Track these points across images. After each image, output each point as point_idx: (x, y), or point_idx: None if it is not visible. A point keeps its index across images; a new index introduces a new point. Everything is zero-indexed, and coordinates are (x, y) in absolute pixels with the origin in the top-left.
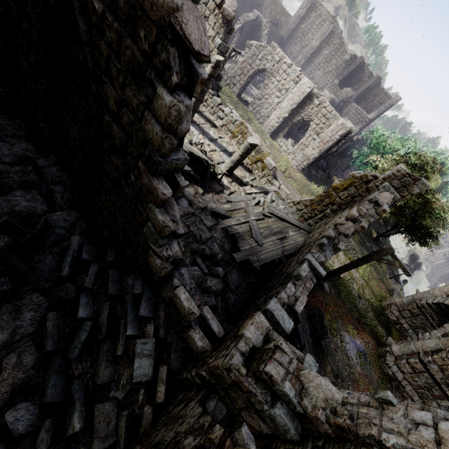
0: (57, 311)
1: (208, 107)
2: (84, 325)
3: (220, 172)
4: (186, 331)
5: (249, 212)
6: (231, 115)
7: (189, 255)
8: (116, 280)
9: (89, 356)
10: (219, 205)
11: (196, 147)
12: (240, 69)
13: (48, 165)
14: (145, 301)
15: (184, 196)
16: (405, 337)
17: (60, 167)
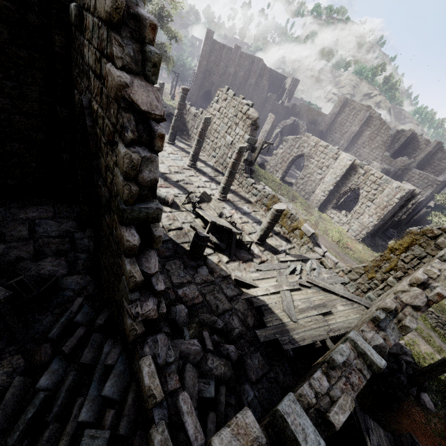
0: (25, 377)
1: (243, 188)
2: (36, 398)
3: (247, 240)
4: (150, 427)
5: (281, 282)
6: (263, 190)
7: (195, 326)
8: (96, 346)
9: (29, 445)
10: (245, 273)
11: (225, 219)
12: (281, 158)
13: (82, 237)
14: (115, 375)
15: (205, 264)
16: None
17: (91, 238)
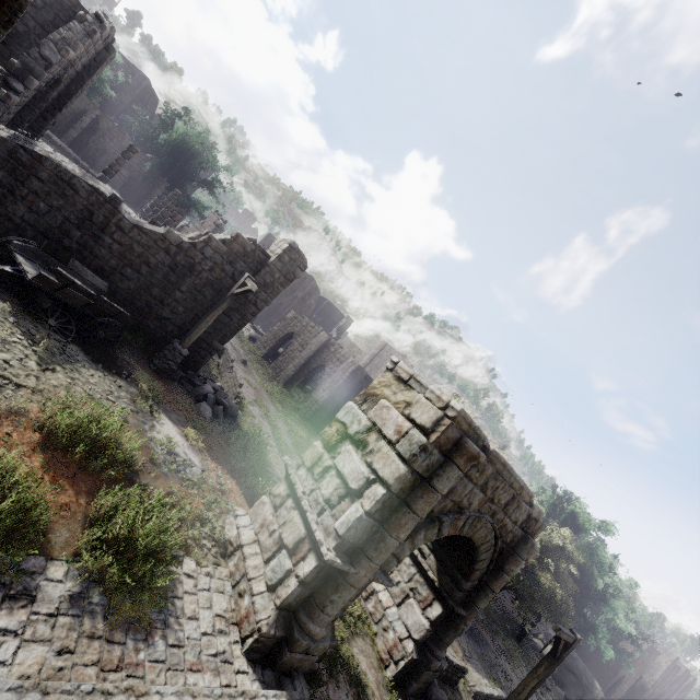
0: None
1: None
2: None
3: None
4: None
5: None
6: None
7: None
8: None
9: None
10: None
11: None
12: (274, 335)
13: None
14: None
15: None
16: (384, 634)
17: None
